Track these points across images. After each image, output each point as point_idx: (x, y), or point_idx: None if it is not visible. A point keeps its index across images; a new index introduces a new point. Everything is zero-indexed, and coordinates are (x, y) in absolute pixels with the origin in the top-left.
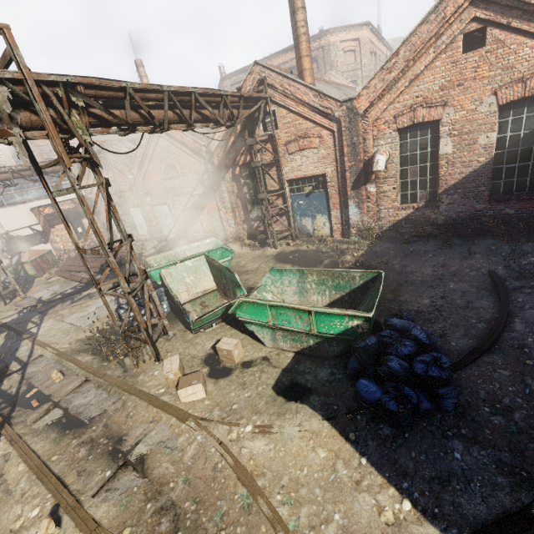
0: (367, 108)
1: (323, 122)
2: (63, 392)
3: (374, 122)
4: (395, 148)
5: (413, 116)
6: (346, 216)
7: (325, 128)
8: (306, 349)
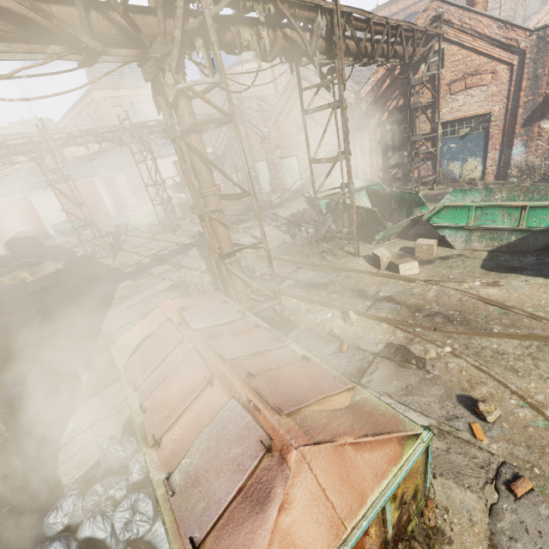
0: None
1: (502, 56)
2: (286, 273)
3: None
4: None
5: None
6: (506, 157)
7: (503, 62)
8: (504, 246)
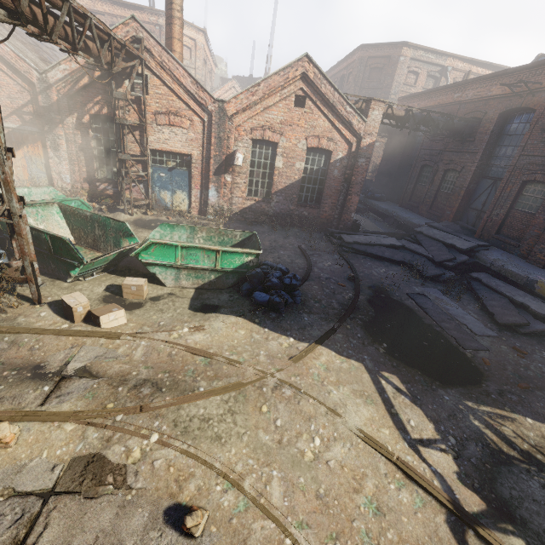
0: (234, 114)
1: (196, 109)
2: None
3: (237, 126)
4: (249, 153)
5: (263, 134)
6: (205, 197)
7: (197, 115)
8: (207, 284)
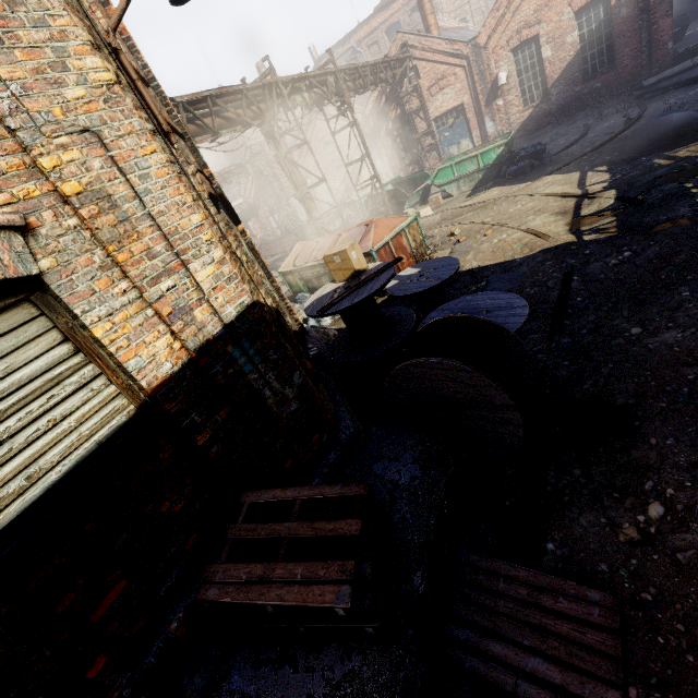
0: (486, 42)
1: (455, 62)
2: None
3: (493, 50)
4: (512, 65)
5: (520, 37)
6: (484, 132)
7: (458, 66)
8: (478, 183)
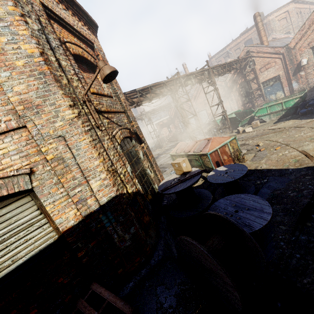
0: (295, 45)
1: (275, 56)
2: None
3: (298, 49)
4: (311, 55)
5: None
6: (291, 88)
7: (277, 58)
8: (282, 116)
